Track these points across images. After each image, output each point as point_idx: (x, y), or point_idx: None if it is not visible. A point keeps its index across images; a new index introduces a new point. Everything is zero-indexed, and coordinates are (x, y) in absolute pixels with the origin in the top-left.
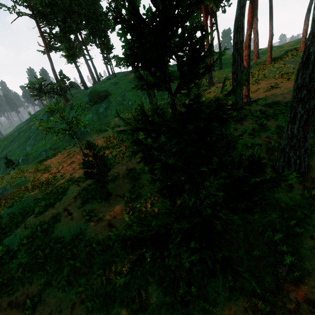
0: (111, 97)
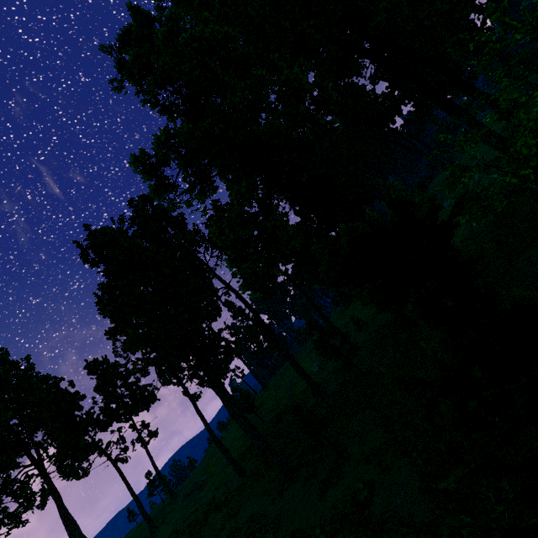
0: None
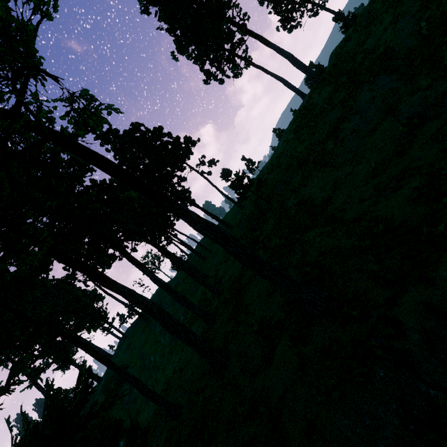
0: (130, 369)
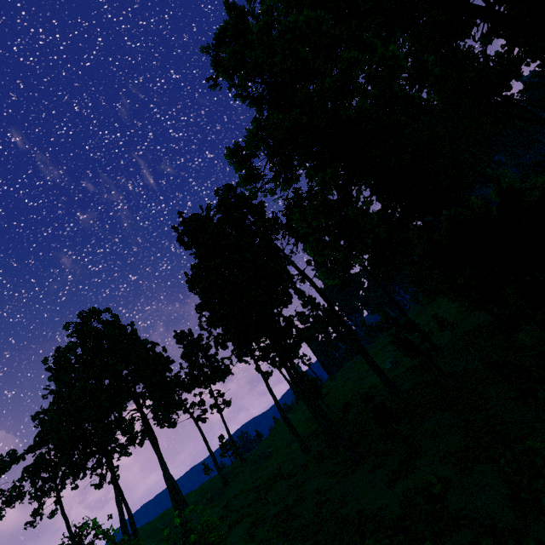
0: None
